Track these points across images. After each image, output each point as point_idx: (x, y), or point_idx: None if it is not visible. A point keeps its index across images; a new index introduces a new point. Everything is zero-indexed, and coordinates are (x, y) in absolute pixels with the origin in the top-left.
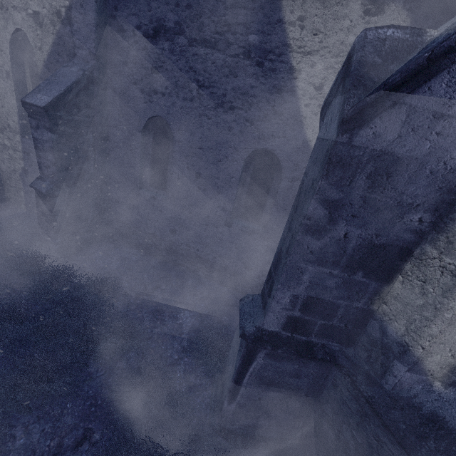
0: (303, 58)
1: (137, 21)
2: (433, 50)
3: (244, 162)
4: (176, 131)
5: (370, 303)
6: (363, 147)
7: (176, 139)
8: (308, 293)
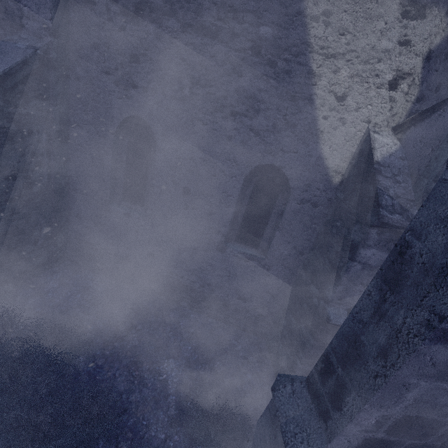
0: (325, 61)
1: None
2: None
3: (244, 177)
4: (160, 136)
5: None
6: None
7: (160, 146)
8: (407, 411)
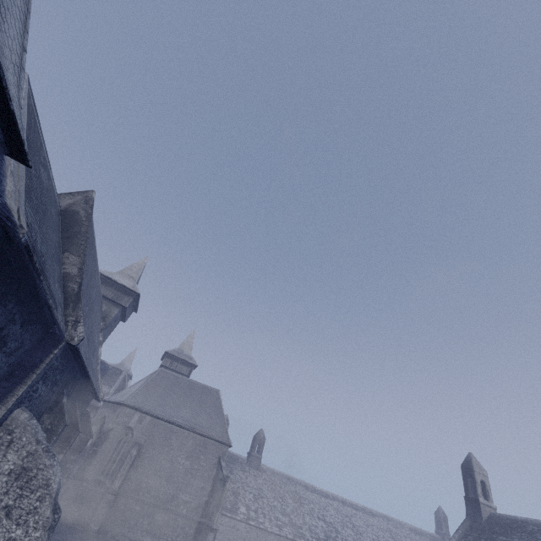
0: None
1: None
2: None
3: None
4: None
5: None
6: None
7: None
8: None
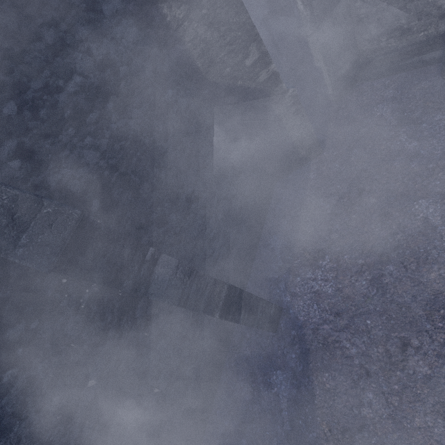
0: None
1: None
2: None
3: None
4: None
5: None
6: None
7: None
8: None
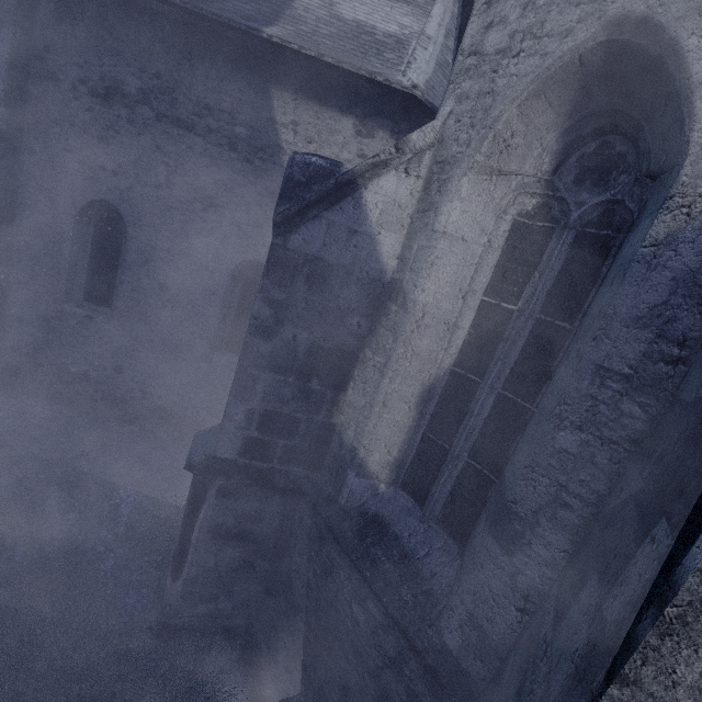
0: None
1: (81, 73)
2: (337, 179)
3: (231, 275)
4: (132, 224)
5: (330, 415)
6: (298, 251)
7: (132, 235)
8: (265, 406)
